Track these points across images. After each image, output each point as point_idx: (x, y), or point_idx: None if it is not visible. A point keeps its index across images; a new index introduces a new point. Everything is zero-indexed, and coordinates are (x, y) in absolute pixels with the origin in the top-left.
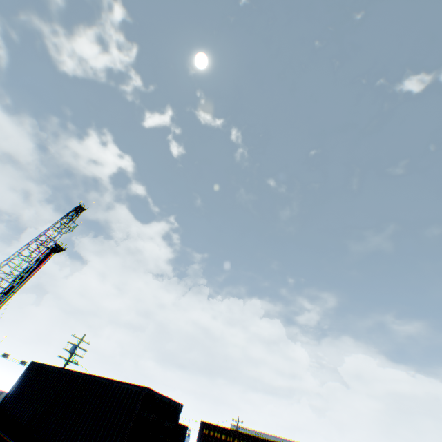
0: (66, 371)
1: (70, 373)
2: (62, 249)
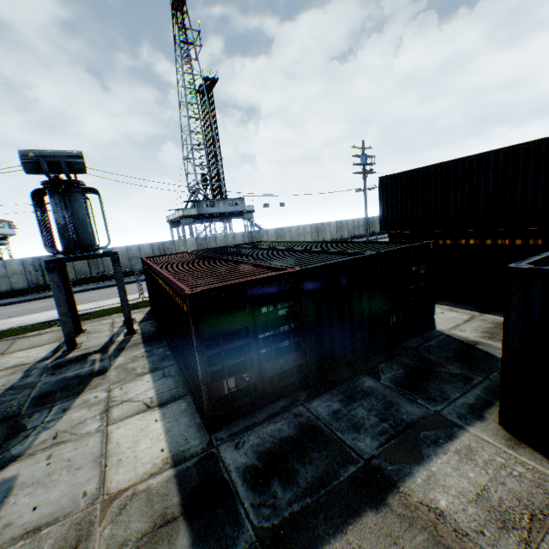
0: (481, 156)
1: (495, 155)
2: (214, 82)
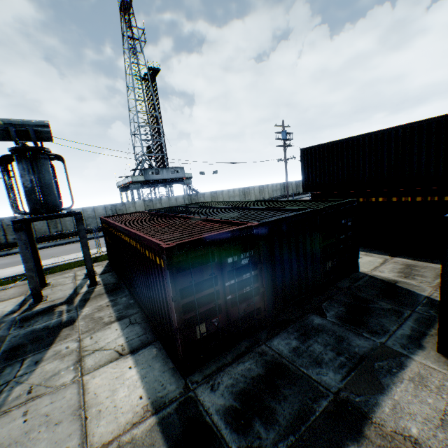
0: (384, 131)
1: (396, 131)
2: (157, 71)
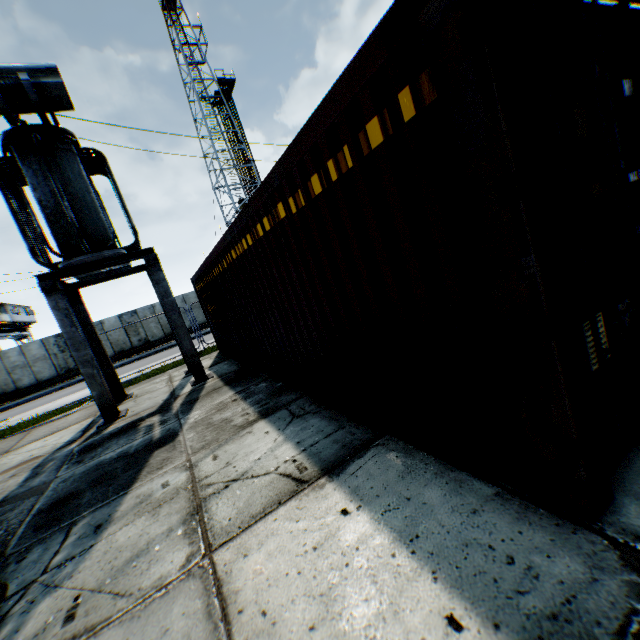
0: None
1: None
2: (231, 84)
